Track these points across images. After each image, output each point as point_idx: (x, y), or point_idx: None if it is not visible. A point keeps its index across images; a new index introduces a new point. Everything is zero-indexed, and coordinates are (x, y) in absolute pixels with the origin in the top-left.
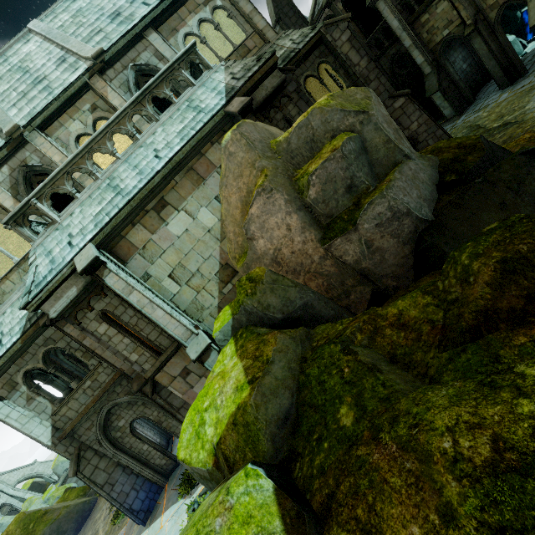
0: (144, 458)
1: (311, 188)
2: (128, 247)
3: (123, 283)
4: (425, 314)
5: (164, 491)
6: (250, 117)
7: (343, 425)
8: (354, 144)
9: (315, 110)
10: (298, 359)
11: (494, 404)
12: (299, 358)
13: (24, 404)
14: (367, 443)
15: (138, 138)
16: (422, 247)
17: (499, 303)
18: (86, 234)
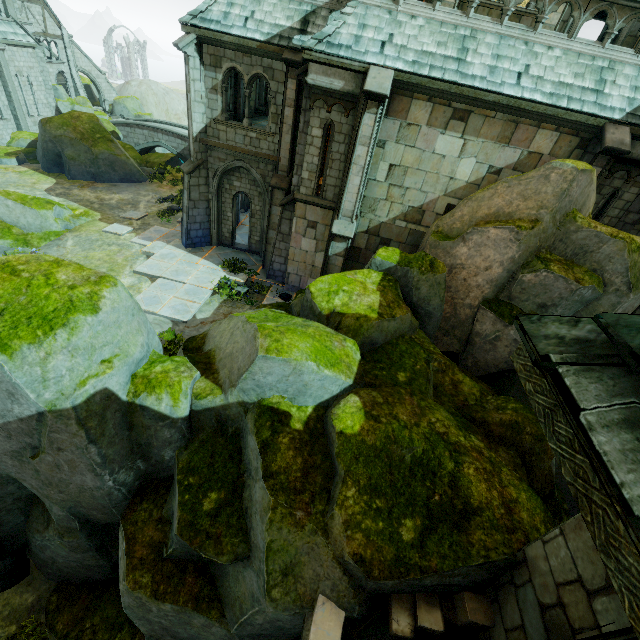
0: (221, 218)
1: (533, 275)
2: (404, 108)
3: (369, 132)
4: (468, 395)
5: (210, 248)
6: (604, 159)
7: (398, 377)
8: (590, 295)
9: (621, 243)
10: (401, 332)
11: (456, 430)
12: (403, 333)
13: (209, 87)
14: (407, 392)
15: (537, 29)
16: (509, 375)
17: (493, 426)
18: (401, 58)
